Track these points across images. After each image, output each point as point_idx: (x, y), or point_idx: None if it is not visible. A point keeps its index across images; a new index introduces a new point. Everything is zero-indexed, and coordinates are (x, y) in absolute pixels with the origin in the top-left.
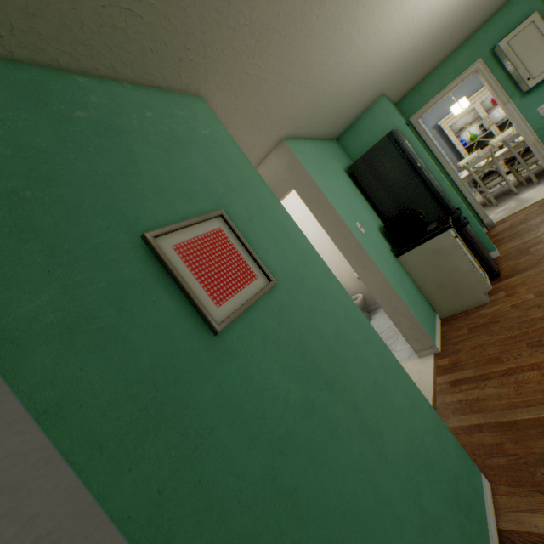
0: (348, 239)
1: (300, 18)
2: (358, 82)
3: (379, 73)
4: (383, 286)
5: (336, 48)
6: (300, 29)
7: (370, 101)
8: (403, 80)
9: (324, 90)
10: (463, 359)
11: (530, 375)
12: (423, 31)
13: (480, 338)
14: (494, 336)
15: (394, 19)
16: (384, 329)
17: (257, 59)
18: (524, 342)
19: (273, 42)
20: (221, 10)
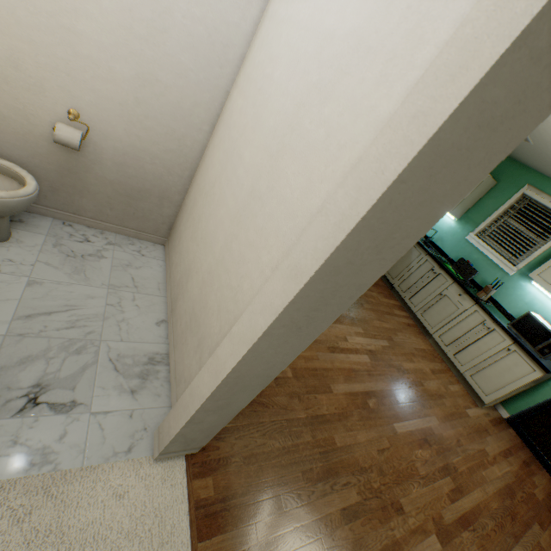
0: (378, 260)
1: None
2: None
3: None
4: (267, 373)
5: None
6: None
7: None
8: None
9: None
10: (238, 488)
11: (319, 549)
12: None
13: (254, 437)
14: (269, 439)
15: None
16: (56, 306)
17: None
18: (301, 467)
19: None
20: None
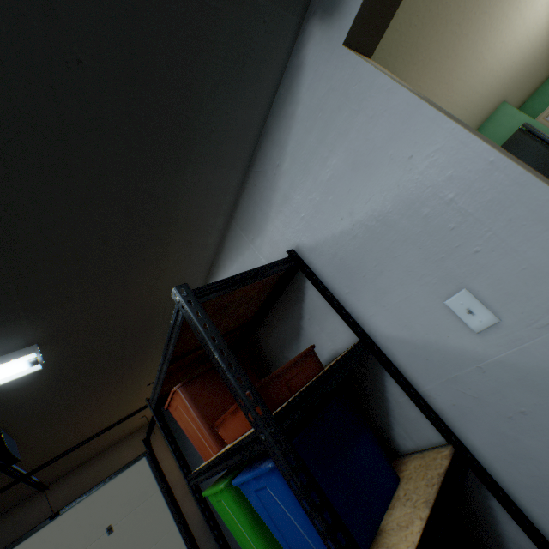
0: None
1: (451, 49)
2: (483, 92)
3: (501, 81)
4: None
5: (470, 66)
6: (449, 56)
7: (491, 109)
8: (523, 85)
9: (456, 102)
10: None
11: None
12: (542, 37)
13: None
14: None
15: (517, 33)
16: None
17: (420, 82)
18: None
19: (432, 69)
20: (412, 55)
